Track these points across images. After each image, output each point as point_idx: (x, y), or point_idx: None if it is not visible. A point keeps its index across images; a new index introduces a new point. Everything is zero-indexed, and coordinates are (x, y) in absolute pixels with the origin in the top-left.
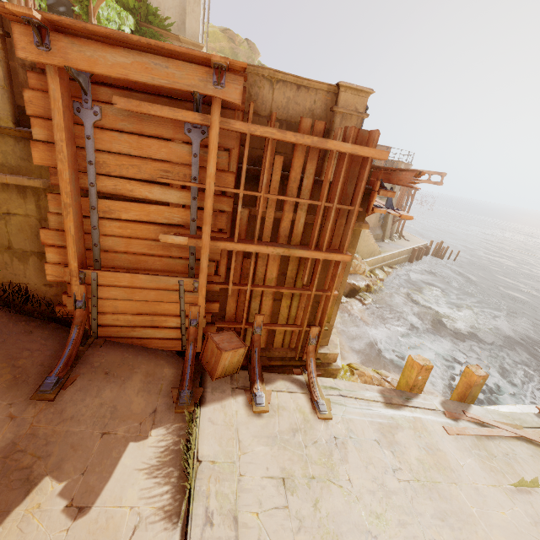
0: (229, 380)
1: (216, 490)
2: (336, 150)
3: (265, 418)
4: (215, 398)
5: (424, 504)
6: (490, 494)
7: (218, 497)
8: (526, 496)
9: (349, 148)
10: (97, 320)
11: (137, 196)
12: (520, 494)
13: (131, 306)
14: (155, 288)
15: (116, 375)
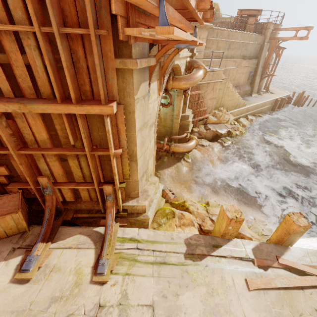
0: (17, 238)
1: None
2: None
3: (26, 285)
4: None
5: None
6: None
7: None
8: None
9: None
10: None
11: None
12: None
13: None
14: None
15: None
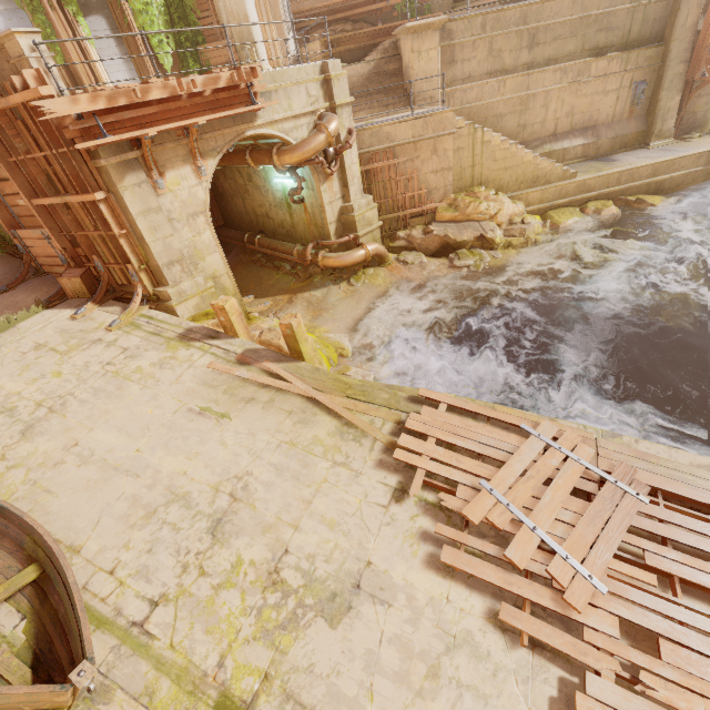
0: (85, 301)
1: (6, 338)
2: (20, 103)
3: (74, 322)
4: (61, 308)
5: (98, 382)
6: (165, 402)
7: (4, 340)
8: (198, 417)
9: (20, 97)
10: (37, 261)
11: (1, 177)
12: (194, 414)
13: (41, 252)
14: (38, 238)
15: (31, 290)
